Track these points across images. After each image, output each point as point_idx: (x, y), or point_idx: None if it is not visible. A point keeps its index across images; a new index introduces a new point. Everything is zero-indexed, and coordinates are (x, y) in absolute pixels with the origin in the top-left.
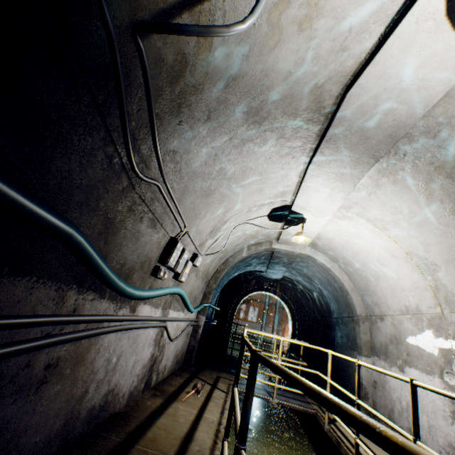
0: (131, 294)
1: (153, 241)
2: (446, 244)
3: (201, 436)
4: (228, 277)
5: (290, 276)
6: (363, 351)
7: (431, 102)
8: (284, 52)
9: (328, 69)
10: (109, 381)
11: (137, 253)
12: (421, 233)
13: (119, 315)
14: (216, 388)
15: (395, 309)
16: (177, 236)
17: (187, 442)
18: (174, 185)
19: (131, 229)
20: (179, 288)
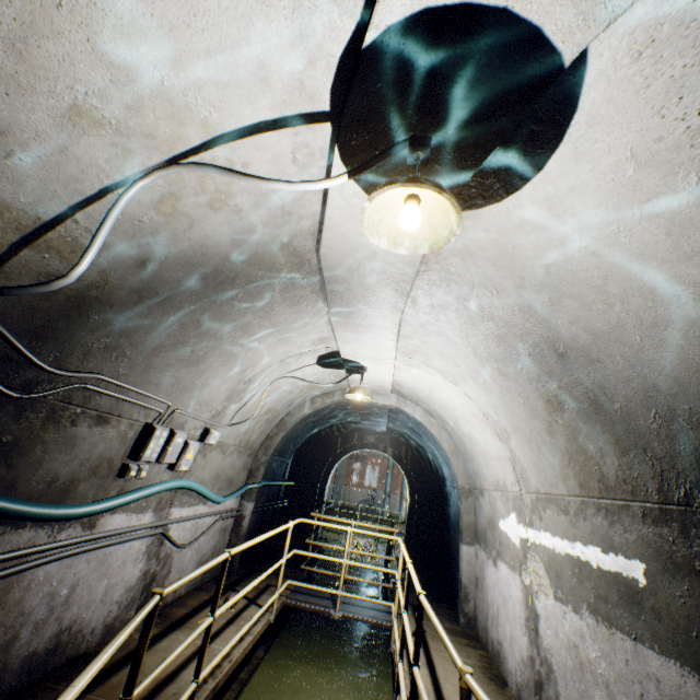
0: (67, 516)
1: (110, 437)
2: (508, 409)
3: (189, 676)
4: (301, 438)
5: (397, 428)
6: (465, 537)
7: (415, 262)
8: (209, 227)
9: (285, 229)
10: (61, 618)
11: (79, 460)
12: (486, 392)
13: (54, 542)
14: (254, 604)
15: (490, 483)
16: (156, 420)
17: (163, 685)
18: (123, 370)
19: (58, 439)
20: (180, 480)
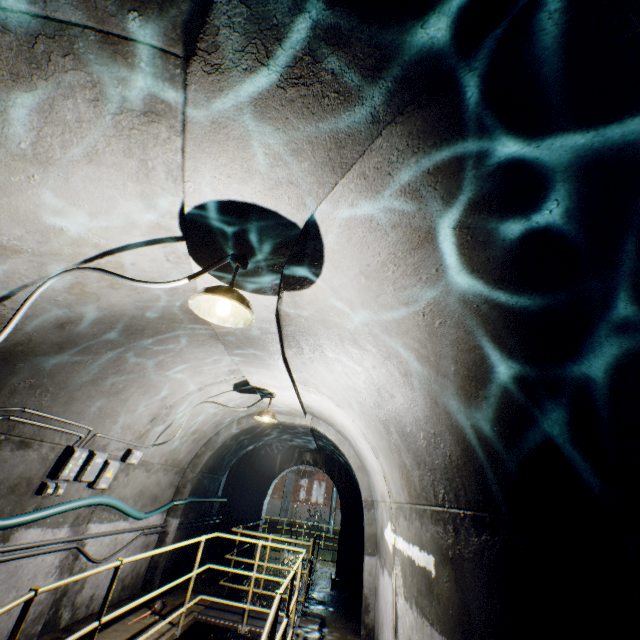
0: None
1: (31, 459)
2: (371, 430)
3: None
4: (234, 455)
5: (325, 445)
6: (367, 548)
7: (272, 321)
8: (114, 299)
9: (176, 297)
10: None
11: None
12: (357, 415)
13: None
14: (163, 619)
15: (379, 494)
16: (77, 443)
17: None
18: (46, 402)
19: None
20: (98, 497)
